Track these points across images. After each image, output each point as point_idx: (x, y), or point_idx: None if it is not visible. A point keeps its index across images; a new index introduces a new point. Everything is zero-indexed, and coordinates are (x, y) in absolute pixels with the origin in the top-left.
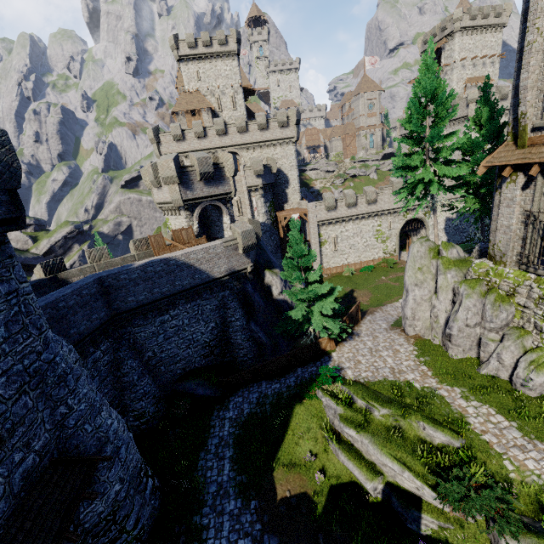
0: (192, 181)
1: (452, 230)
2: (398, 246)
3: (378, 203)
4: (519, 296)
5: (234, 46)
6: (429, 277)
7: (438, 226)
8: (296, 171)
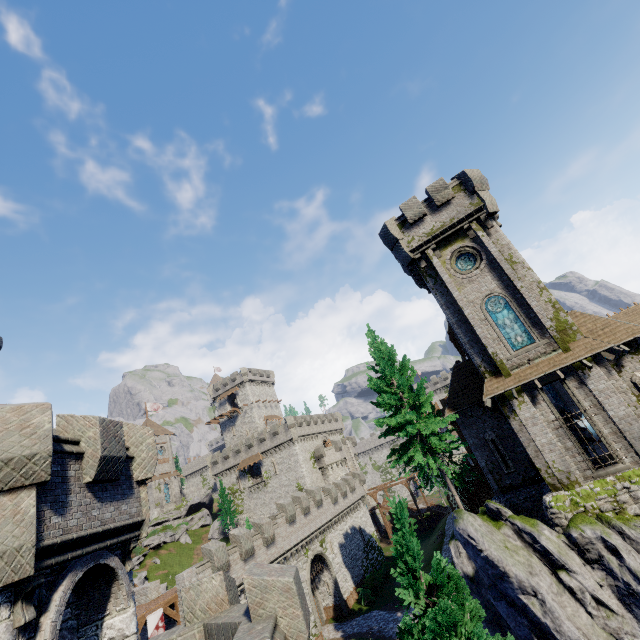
0: (69, 482)
1: (349, 560)
2: (316, 611)
3: (277, 541)
4: (627, 505)
5: None
6: (525, 553)
7: (337, 559)
8: None
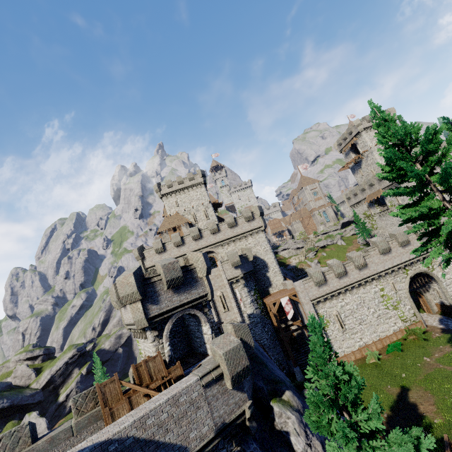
0: (158, 292)
1: None
2: (415, 308)
3: (369, 266)
4: None
5: (200, 179)
6: None
7: (449, 276)
8: (271, 254)
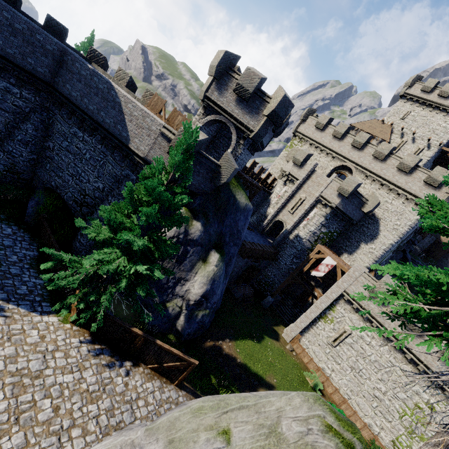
0: (228, 87)
1: None
2: None
3: None
4: None
5: None
6: None
7: None
8: (395, 237)
